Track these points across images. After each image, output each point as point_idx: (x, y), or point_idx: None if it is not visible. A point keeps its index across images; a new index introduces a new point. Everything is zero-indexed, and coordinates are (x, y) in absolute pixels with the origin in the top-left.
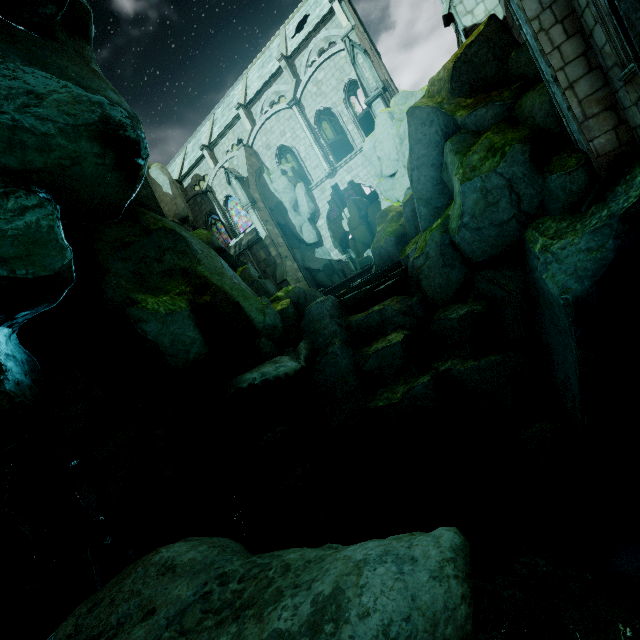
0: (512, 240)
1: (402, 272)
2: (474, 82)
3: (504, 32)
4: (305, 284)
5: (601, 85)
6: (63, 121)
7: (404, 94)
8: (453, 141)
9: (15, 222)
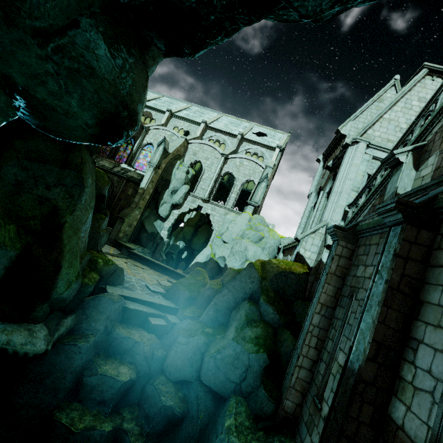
0: (225, 392)
1: (172, 324)
2: (281, 287)
3: (305, 284)
4: (132, 230)
5: (308, 381)
6: (91, 96)
7: (262, 219)
8: (251, 307)
9: None
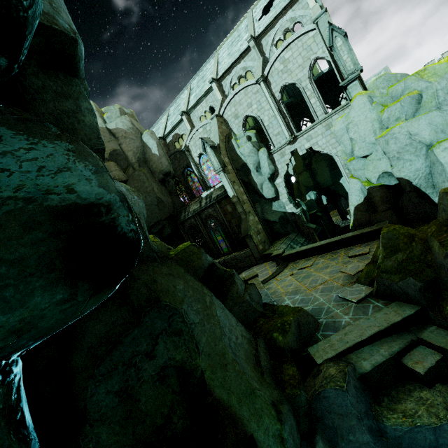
0: None
1: None
2: None
3: None
4: (264, 234)
5: None
6: None
7: (386, 77)
8: None
9: None
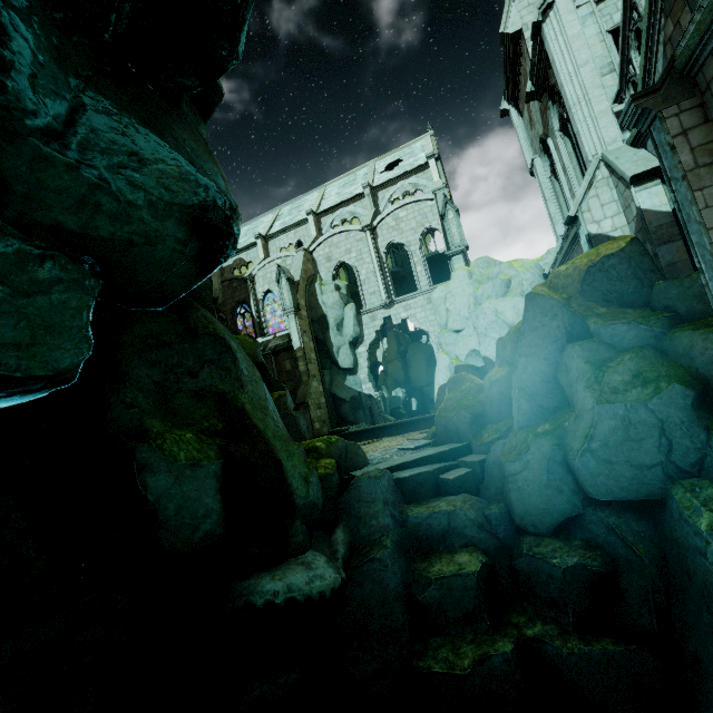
0: (651, 490)
1: (479, 464)
2: (607, 292)
3: (646, 256)
4: (326, 412)
5: None
6: (158, 194)
7: (487, 259)
8: (583, 347)
9: (36, 295)
